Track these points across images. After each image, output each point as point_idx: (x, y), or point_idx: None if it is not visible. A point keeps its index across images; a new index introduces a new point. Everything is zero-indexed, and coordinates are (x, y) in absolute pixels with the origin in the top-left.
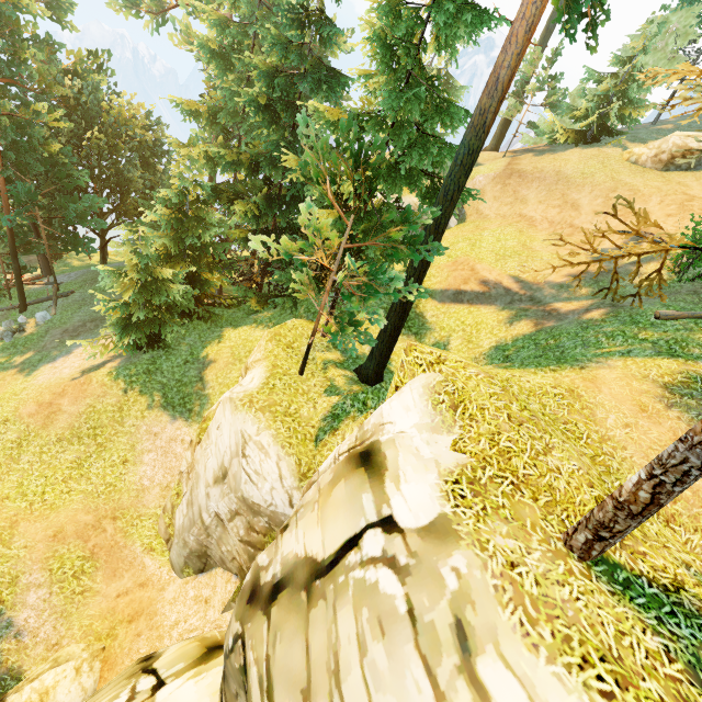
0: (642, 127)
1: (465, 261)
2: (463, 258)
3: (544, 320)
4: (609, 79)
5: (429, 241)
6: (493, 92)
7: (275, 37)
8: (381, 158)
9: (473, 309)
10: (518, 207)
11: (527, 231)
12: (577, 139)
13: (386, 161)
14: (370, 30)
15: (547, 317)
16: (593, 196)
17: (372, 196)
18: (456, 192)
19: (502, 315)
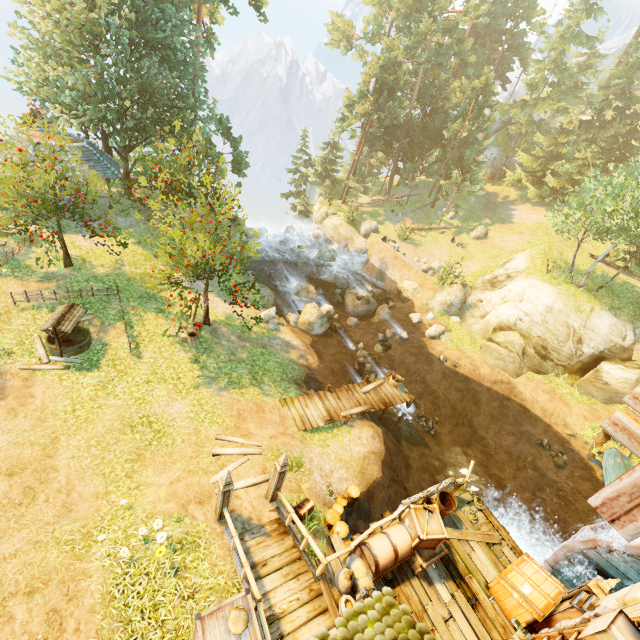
0: None
1: None
2: None
3: None
4: None
5: None
6: None
7: None
8: None
9: None
10: None
11: None
12: None
13: None
14: None
15: None
16: None
17: None
18: None
19: None
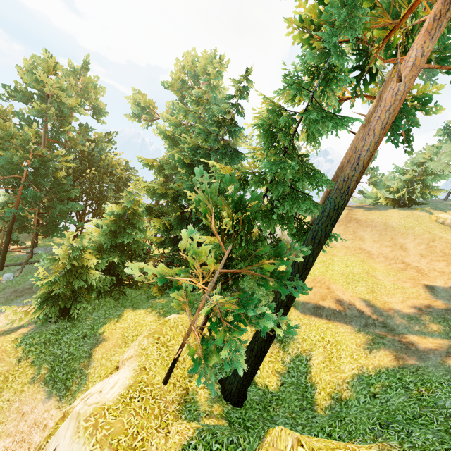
0: (437, 201)
1: (322, 280)
2: (320, 277)
3: (404, 354)
4: (411, 172)
5: (298, 276)
6: (355, 166)
7: (202, 129)
8: (259, 204)
9: (331, 325)
10: (358, 243)
11: (367, 261)
12: (393, 204)
13: (264, 205)
14: (258, 121)
15: (406, 351)
16: (417, 243)
17: (249, 232)
18: (323, 237)
19: (360, 338)
